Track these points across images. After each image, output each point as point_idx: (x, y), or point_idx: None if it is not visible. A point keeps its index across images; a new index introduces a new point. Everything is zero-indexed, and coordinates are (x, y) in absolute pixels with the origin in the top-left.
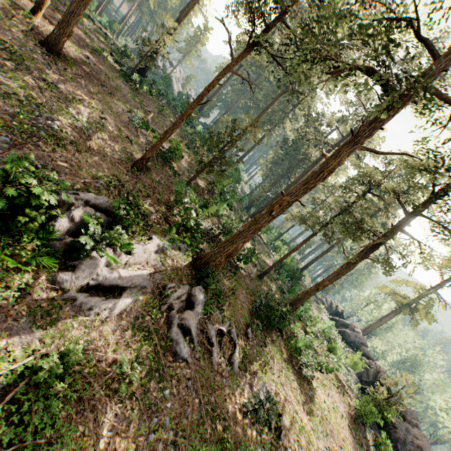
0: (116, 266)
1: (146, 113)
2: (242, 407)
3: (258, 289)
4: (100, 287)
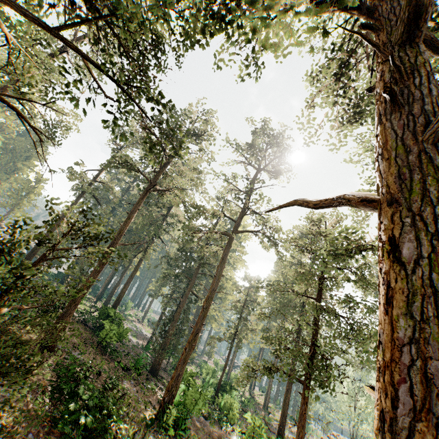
0: None
1: None
2: None
3: None
4: None
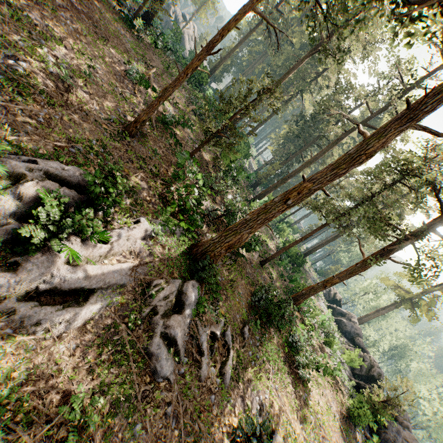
0: (85, 260)
1: (148, 68)
2: (230, 429)
3: (258, 278)
4: (56, 291)
